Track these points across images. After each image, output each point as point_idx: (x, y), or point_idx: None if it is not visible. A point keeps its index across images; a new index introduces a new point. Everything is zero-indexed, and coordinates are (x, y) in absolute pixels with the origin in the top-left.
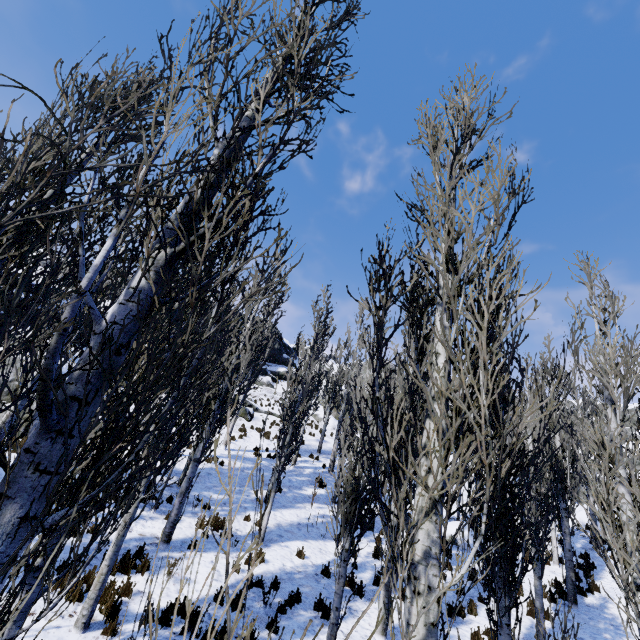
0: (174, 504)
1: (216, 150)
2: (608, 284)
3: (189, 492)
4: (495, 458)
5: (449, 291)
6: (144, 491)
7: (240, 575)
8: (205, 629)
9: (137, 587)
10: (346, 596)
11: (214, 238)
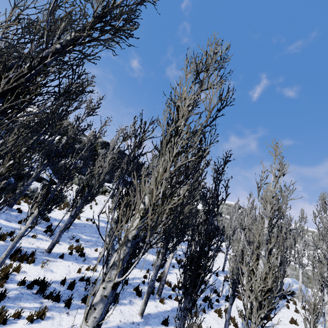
0: (56, 235)
1: (43, 53)
2: (283, 157)
3: (64, 230)
4: (153, 222)
5: (163, 141)
6: (32, 223)
7: (80, 274)
8: (47, 293)
9: (24, 269)
10: (118, 291)
11: (4, 88)
